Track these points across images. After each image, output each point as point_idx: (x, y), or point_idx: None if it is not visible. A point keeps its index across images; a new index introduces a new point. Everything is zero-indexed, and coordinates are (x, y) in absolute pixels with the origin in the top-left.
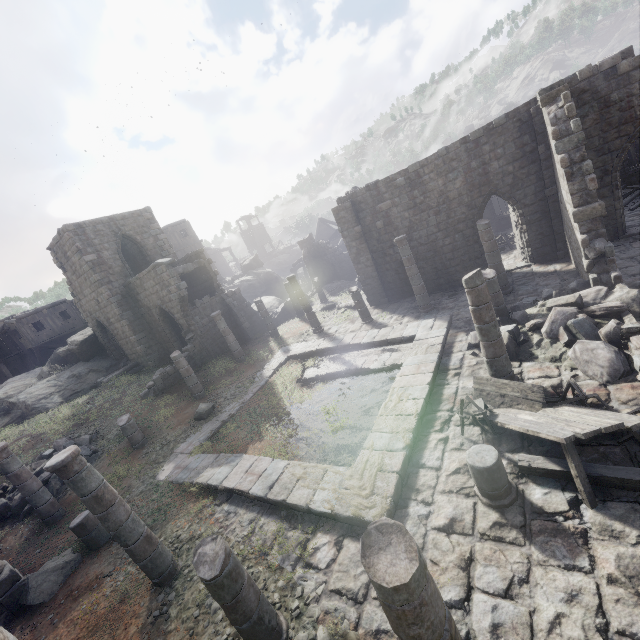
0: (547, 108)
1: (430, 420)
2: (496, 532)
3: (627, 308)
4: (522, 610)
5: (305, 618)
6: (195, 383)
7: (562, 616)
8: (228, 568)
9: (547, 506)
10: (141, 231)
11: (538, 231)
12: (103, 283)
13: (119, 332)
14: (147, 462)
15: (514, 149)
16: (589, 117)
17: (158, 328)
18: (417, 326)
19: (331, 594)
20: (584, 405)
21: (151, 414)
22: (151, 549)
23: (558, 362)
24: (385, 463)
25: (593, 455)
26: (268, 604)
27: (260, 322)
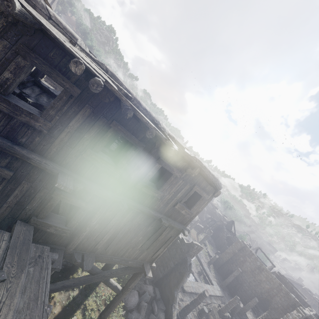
0: (295, 310)
1: None
2: (195, 316)
3: None
4: None
5: None
6: None
7: None
8: None
9: None
10: None
11: None
12: None
13: None
14: None
15: (286, 305)
16: None
17: None
18: (216, 285)
19: None
20: None
21: None
22: None
23: None
24: (191, 287)
25: None
26: None
27: None
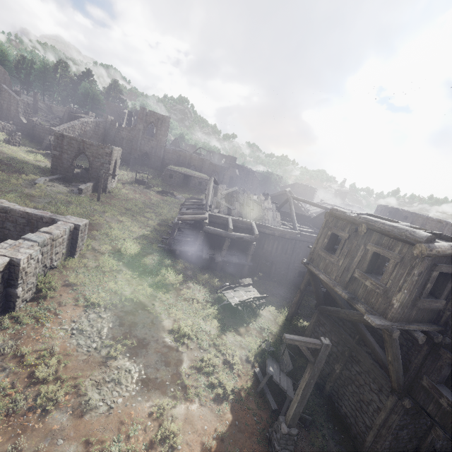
0: None
1: None
2: None
3: None
4: None
5: None
6: None
7: None
8: None
9: None
10: None
11: None
12: None
13: None
14: None
15: None
16: None
17: None
18: None
19: None
20: None
21: None
22: None
23: None
24: None
25: None
26: None
27: None
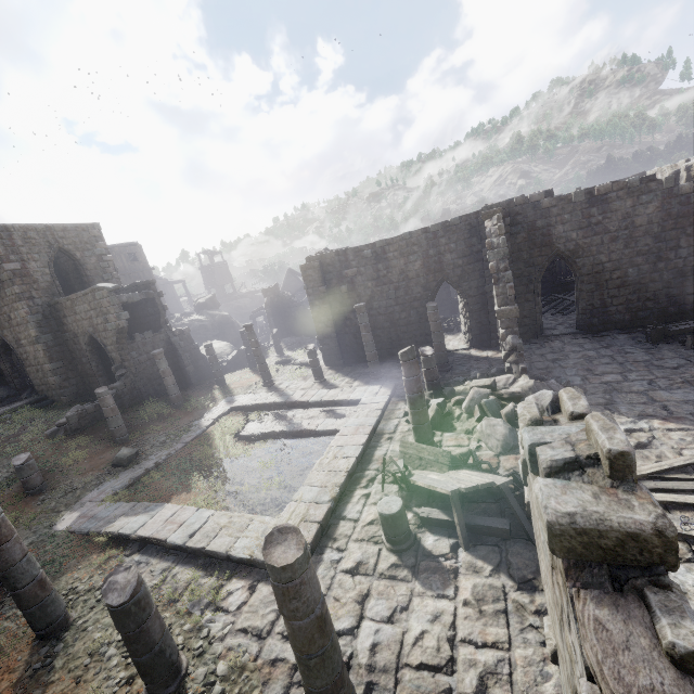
0: (486, 222)
1: (358, 477)
2: (392, 572)
3: (525, 395)
4: (398, 631)
5: (207, 656)
6: (119, 425)
7: (426, 632)
8: (138, 596)
9: (435, 550)
10: (83, 247)
11: (478, 320)
12: (22, 298)
13: (30, 357)
14: (43, 510)
15: (464, 247)
16: (521, 235)
17: (82, 358)
18: (364, 391)
19: (237, 632)
20: (478, 470)
21: (57, 456)
22: (43, 595)
23: (470, 434)
24: (310, 514)
25: (476, 510)
26: (172, 639)
27: (207, 367)
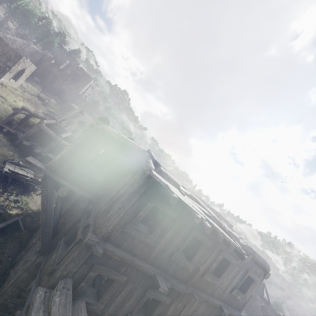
0: None
1: None
2: None
3: None
4: None
5: None
6: None
7: None
8: None
9: None
10: None
11: None
12: None
13: None
14: None
15: None
16: None
17: None
18: None
19: None
20: None
21: None
22: None
23: None
24: None
25: None
26: None
27: None
